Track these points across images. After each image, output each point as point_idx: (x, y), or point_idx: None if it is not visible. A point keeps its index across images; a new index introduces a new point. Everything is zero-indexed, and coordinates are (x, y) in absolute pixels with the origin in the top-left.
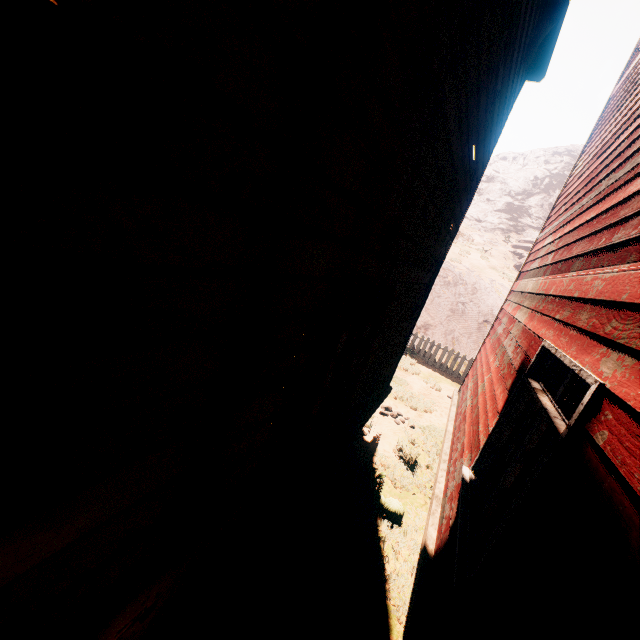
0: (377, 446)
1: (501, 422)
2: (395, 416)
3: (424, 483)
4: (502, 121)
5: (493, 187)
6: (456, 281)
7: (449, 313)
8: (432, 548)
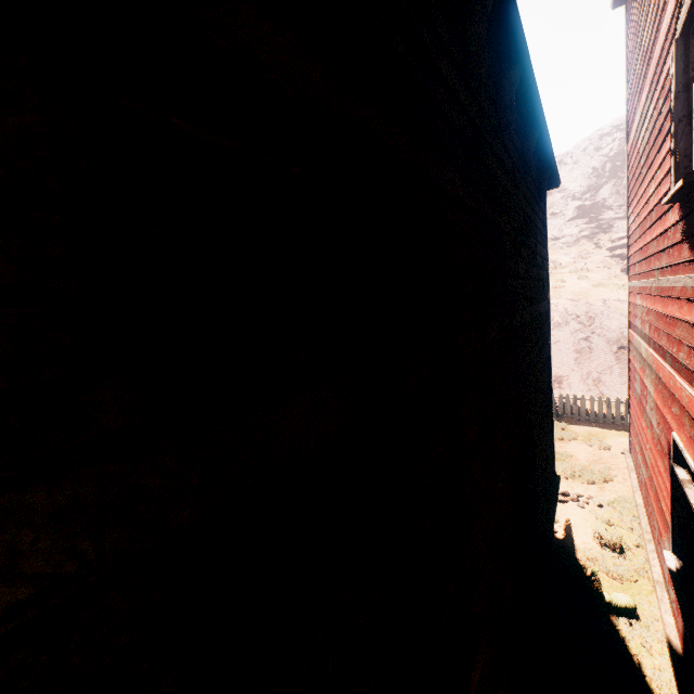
0: (574, 540)
1: (674, 506)
2: (576, 500)
3: (642, 566)
4: (544, 235)
5: (553, 199)
6: (565, 319)
7: (575, 355)
8: (675, 634)
